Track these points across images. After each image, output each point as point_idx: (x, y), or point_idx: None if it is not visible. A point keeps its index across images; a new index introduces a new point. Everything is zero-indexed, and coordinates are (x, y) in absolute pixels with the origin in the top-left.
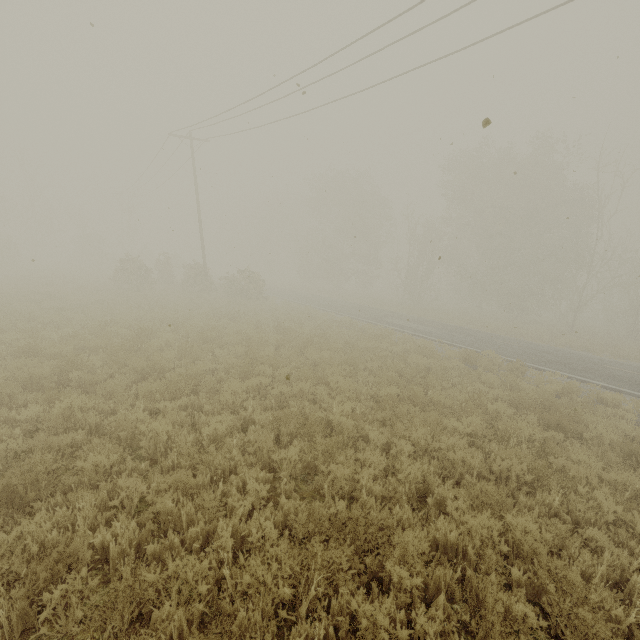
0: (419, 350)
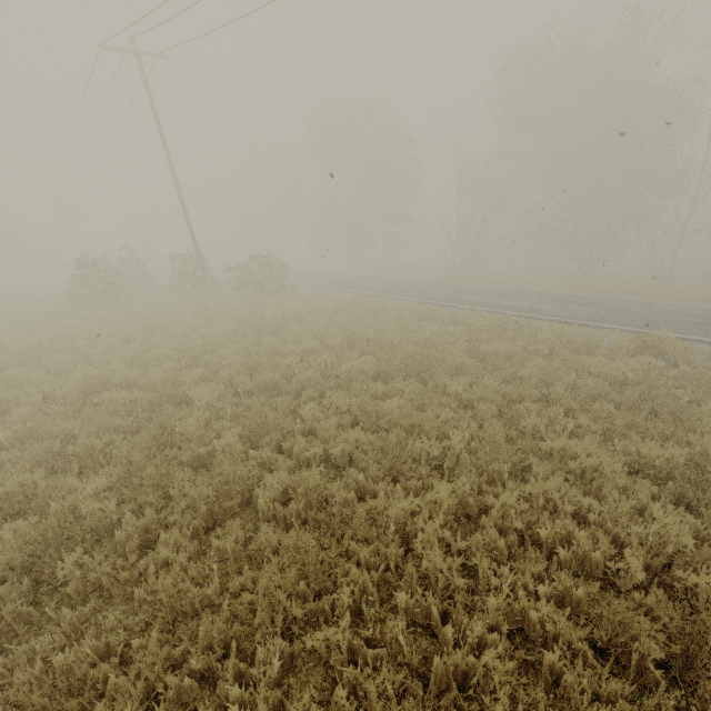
0: (577, 346)
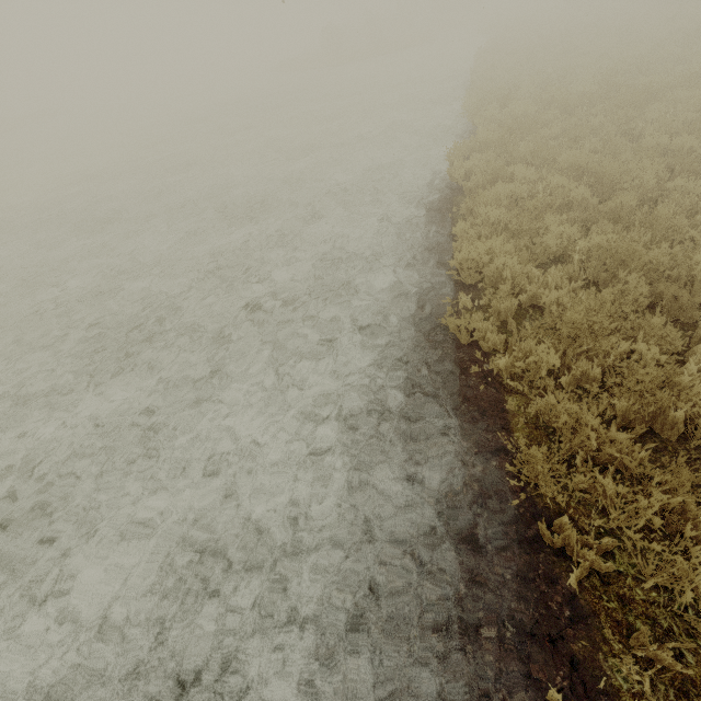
0: None
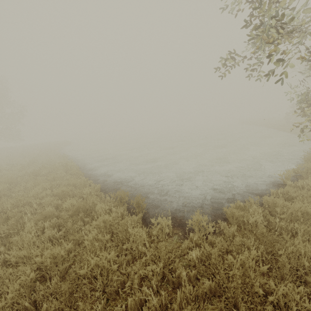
0: None
